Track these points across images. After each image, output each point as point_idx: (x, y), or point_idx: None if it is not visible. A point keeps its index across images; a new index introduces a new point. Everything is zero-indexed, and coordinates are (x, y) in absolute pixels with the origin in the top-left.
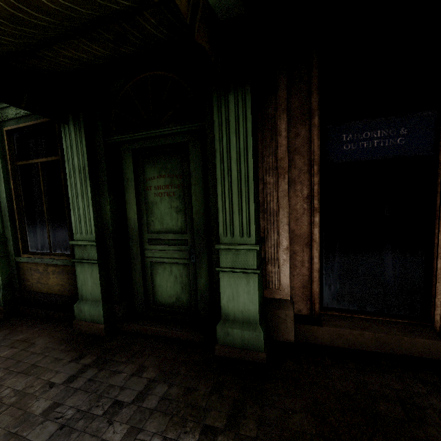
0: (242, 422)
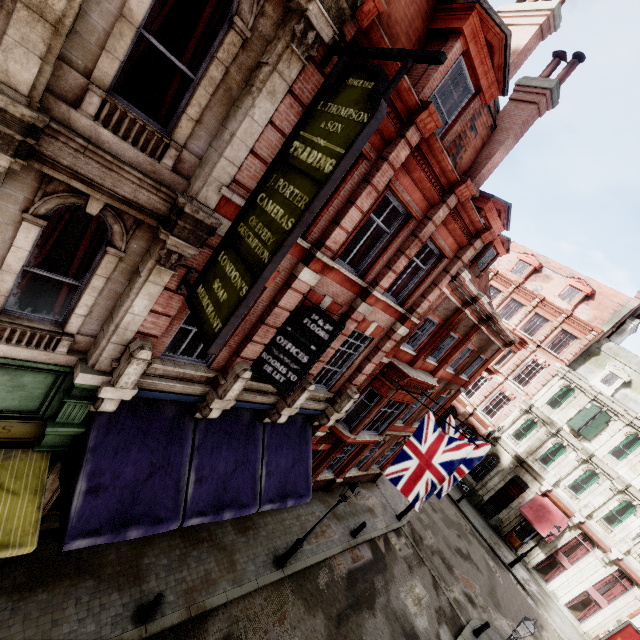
0: None
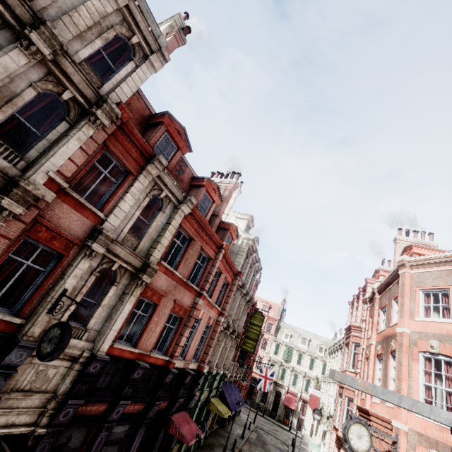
0: (209, 450)
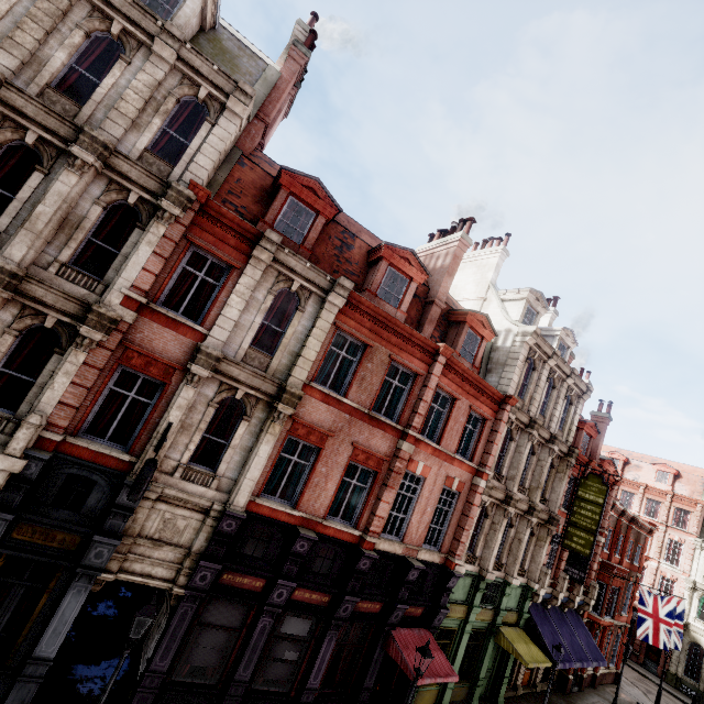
0: None
